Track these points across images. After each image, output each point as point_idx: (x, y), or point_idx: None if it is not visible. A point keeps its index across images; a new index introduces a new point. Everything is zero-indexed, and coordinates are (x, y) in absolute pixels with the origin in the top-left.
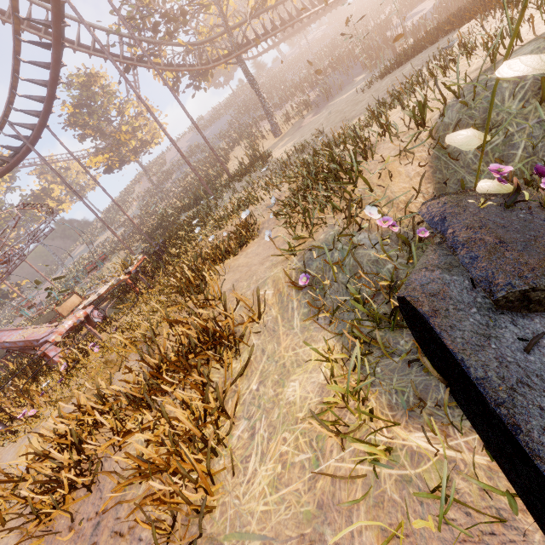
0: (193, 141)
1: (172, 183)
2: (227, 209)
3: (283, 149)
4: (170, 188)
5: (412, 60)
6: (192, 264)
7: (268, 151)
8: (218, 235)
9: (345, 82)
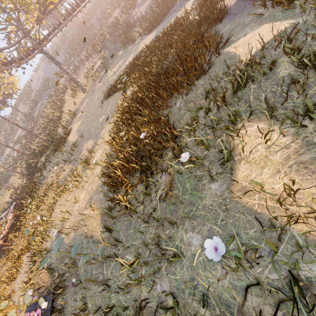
0: (46, 72)
1: (38, 112)
2: (39, 198)
3: (74, 131)
4: (37, 117)
5: (113, 98)
6: (18, 251)
7: (67, 131)
8: (35, 219)
9: (114, 54)
